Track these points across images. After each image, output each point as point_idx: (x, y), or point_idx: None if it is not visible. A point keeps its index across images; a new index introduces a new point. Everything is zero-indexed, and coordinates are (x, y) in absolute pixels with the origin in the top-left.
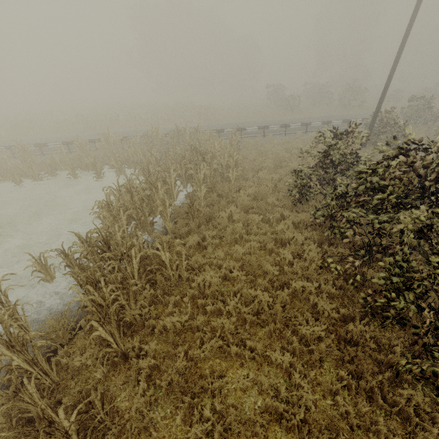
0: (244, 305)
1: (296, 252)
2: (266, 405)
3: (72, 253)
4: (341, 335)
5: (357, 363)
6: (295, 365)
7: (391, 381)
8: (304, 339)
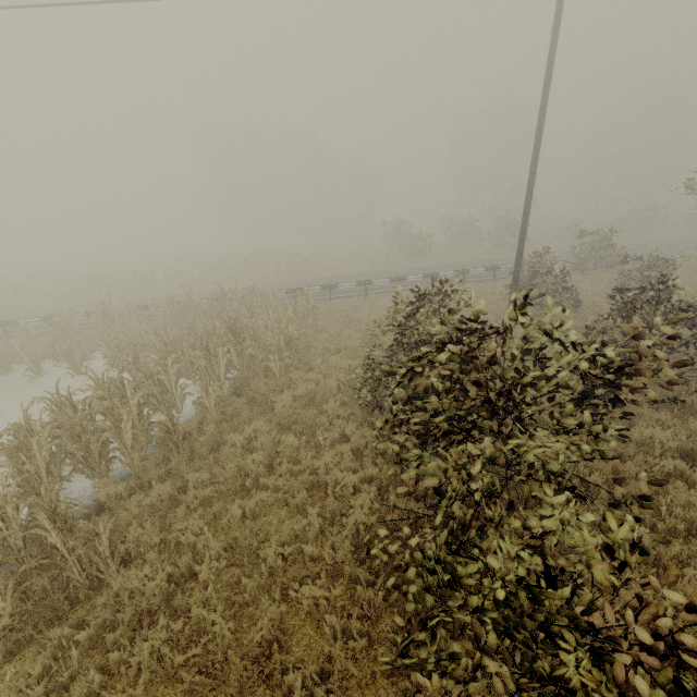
0: (176, 651)
1: (339, 511)
2: None
3: None
4: None
5: None
6: None
7: None
8: None
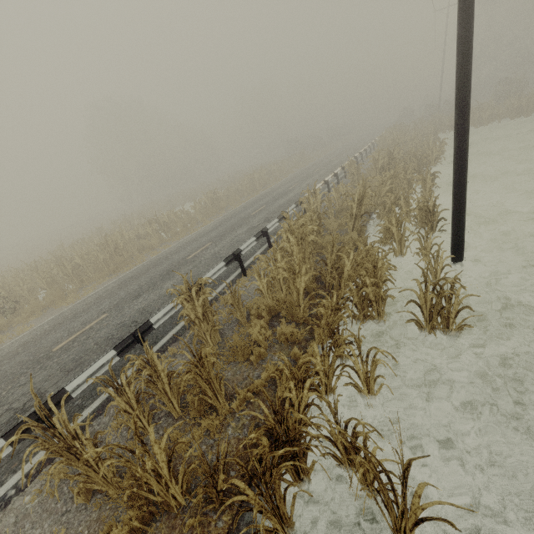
0: None
1: None
2: None
3: None
4: None
5: None
6: None
7: None
8: None
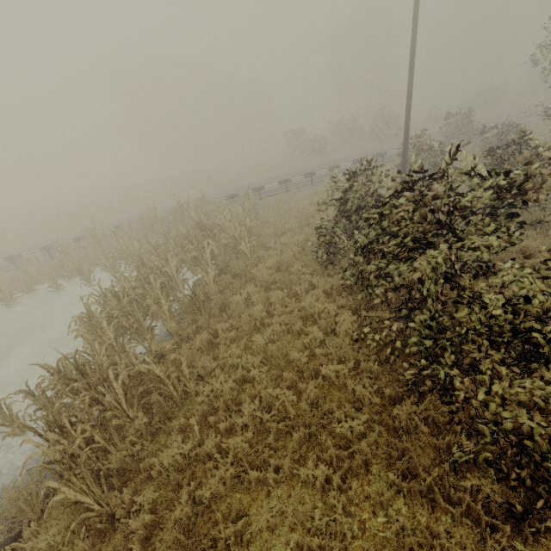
0: (263, 412)
1: (329, 327)
2: (298, 545)
3: (39, 392)
4: (389, 423)
5: (405, 458)
6: (333, 478)
7: (456, 471)
8: (343, 441)
